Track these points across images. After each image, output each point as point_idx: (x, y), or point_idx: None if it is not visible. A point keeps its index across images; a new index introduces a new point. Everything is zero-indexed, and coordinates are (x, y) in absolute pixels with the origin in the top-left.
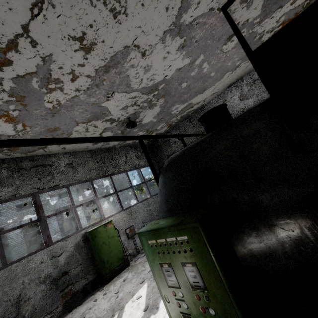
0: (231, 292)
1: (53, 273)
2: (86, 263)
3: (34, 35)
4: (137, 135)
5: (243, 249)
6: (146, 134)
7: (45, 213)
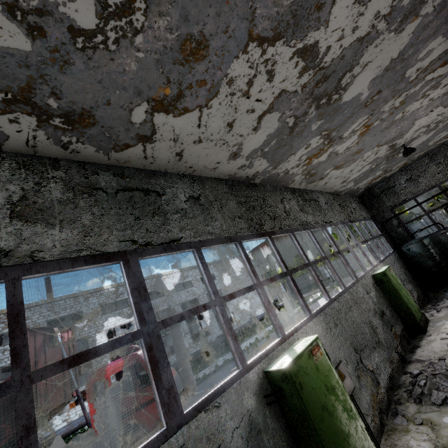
0: None
1: (376, 309)
2: (389, 308)
3: None
4: (372, 176)
5: None
6: (376, 177)
7: (172, 307)
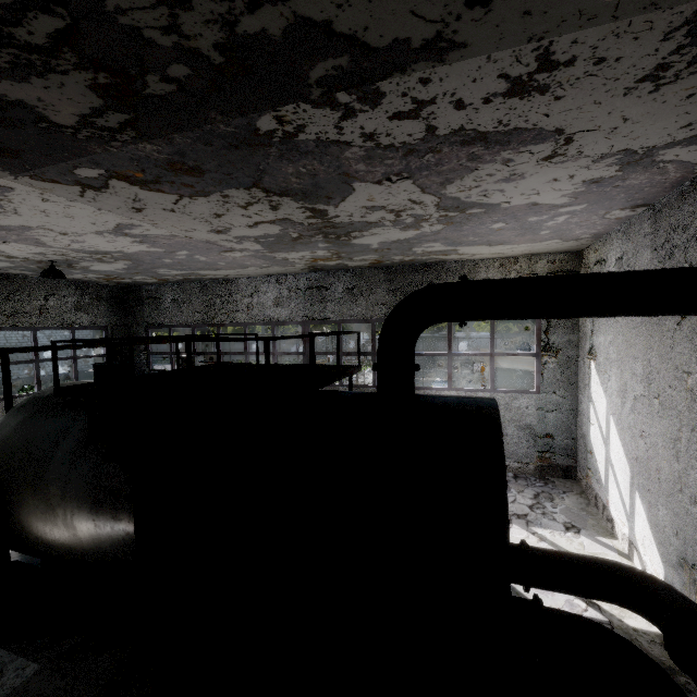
0: None
1: None
2: None
3: None
4: (83, 275)
5: (19, 519)
6: (107, 278)
7: None
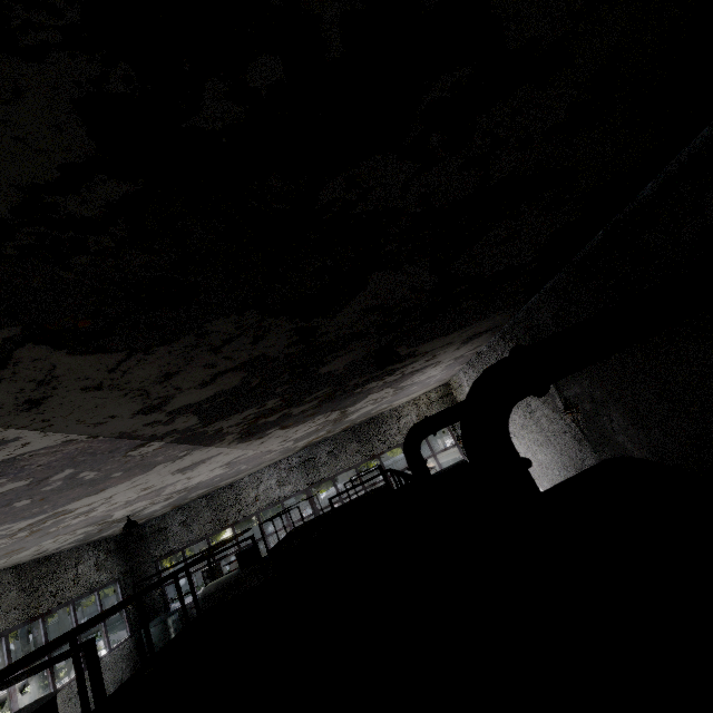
0: None
1: None
2: None
3: (116, 495)
4: (117, 527)
5: None
6: None
7: None
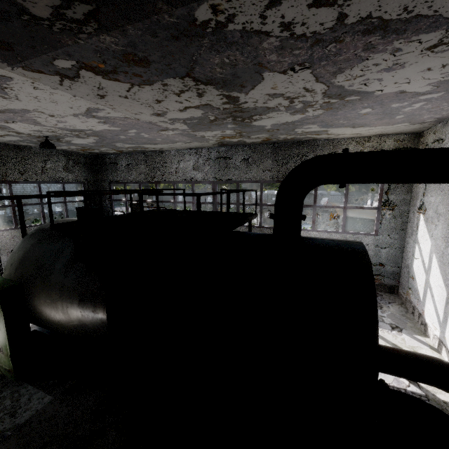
0: (5, 324)
1: None
2: None
3: None
4: (67, 146)
5: (34, 307)
6: (83, 149)
7: None
